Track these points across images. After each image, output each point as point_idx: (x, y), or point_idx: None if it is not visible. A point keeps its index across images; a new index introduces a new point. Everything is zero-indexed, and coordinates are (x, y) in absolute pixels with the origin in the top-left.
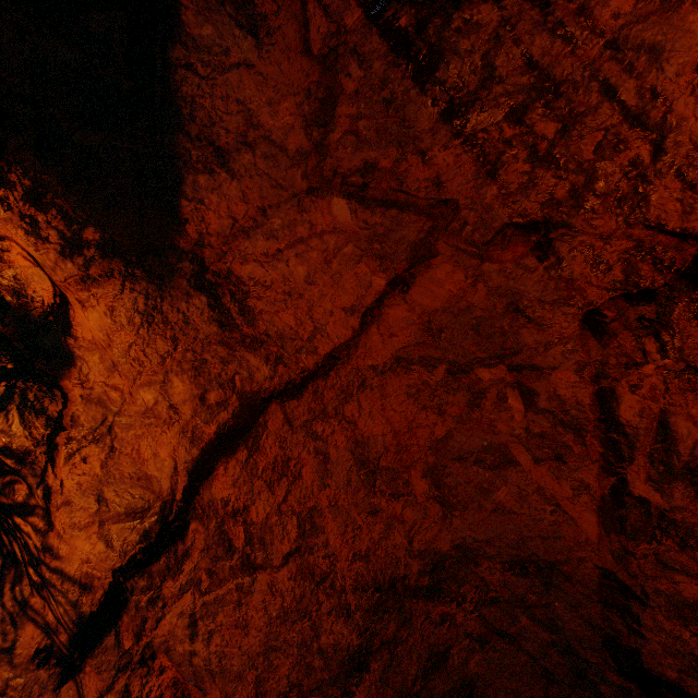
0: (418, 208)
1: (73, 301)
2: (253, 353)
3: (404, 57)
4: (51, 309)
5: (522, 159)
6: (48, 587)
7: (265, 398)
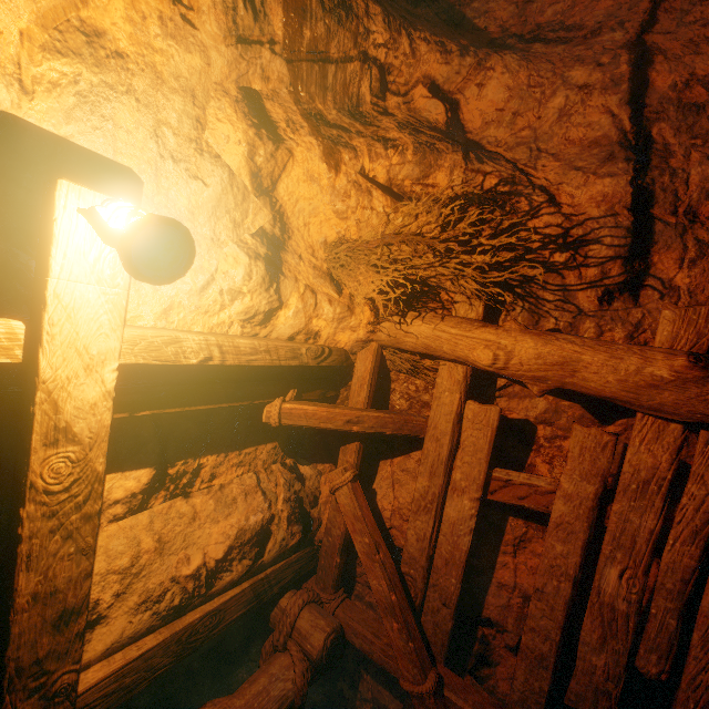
0: None
1: (467, 98)
2: (599, 37)
3: None
4: (446, 125)
5: None
6: (585, 239)
7: (636, 40)
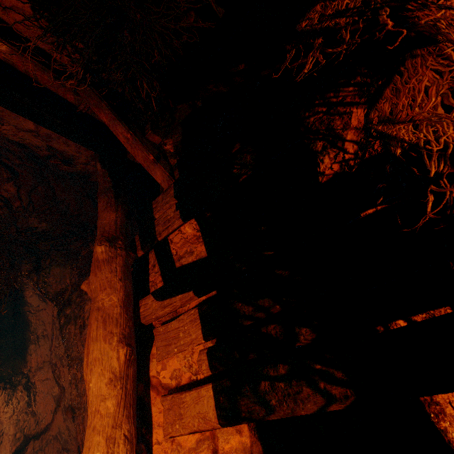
0: (60, 386)
1: None
2: (33, 417)
3: (61, 333)
4: None
5: (75, 383)
6: None
7: (31, 437)
